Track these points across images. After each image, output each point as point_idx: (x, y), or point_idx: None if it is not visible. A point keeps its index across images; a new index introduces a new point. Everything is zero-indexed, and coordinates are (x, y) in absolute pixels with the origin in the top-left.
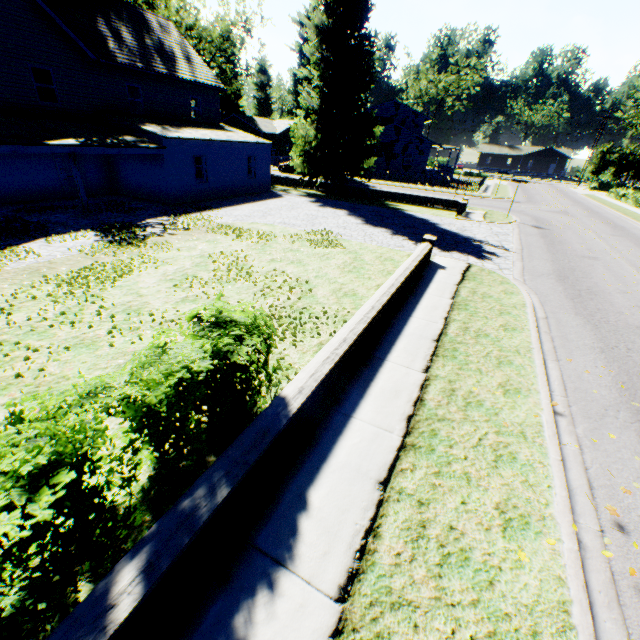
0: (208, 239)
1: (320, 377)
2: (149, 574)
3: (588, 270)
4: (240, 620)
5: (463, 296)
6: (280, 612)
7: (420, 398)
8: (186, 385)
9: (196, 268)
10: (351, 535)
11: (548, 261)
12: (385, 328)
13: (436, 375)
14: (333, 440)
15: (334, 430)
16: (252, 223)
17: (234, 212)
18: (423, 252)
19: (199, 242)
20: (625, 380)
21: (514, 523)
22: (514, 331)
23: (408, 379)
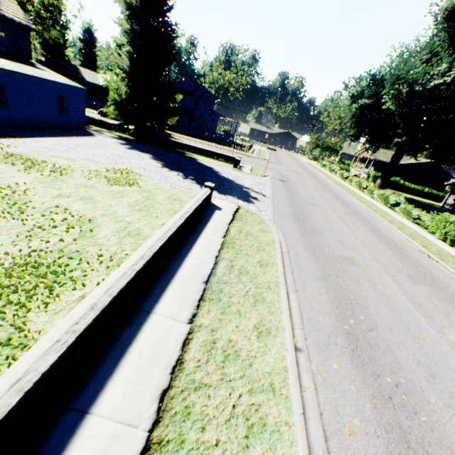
0: None
1: (31, 381)
2: None
3: (311, 213)
4: None
5: (232, 234)
6: None
7: (180, 360)
8: None
9: None
10: None
11: (289, 205)
12: (160, 272)
13: (201, 324)
14: None
15: (54, 448)
16: (51, 156)
17: (35, 143)
18: (203, 196)
19: None
20: (338, 304)
21: None
22: (267, 266)
23: (172, 335)
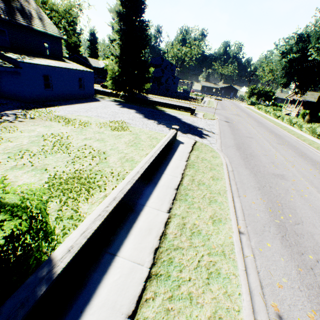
0: (45, 125)
1: (90, 233)
2: None
3: (249, 144)
4: None
5: (192, 159)
6: None
7: (164, 233)
8: None
9: (30, 144)
10: None
11: (232, 139)
12: (147, 182)
13: (175, 214)
14: (99, 280)
15: (101, 270)
16: (78, 115)
17: (68, 108)
18: (172, 135)
19: (38, 126)
20: (271, 206)
21: None
22: (217, 180)
23: (158, 218)
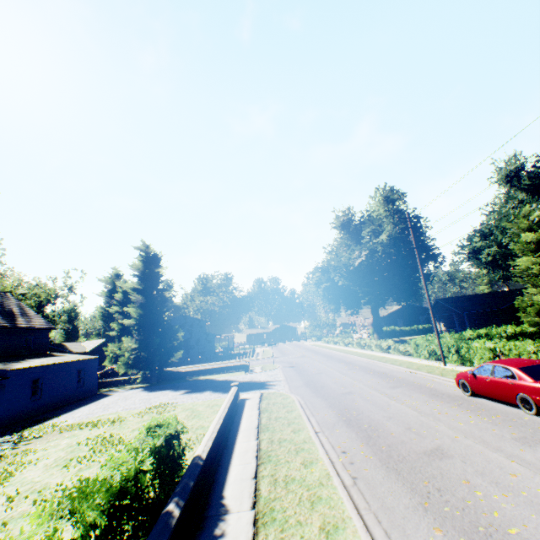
0: (67, 435)
1: (209, 445)
2: (180, 504)
3: (319, 378)
4: (216, 532)
5: (264, 406)
6: (231, 522)
7: (259, 448)
8: (166, 439)
9: (73, 452)
10: (249, 494)
11: (300, 380)
12: (229, 432)
13: (263, 438)
14: (225, 476)
15: (224, 473)
16: (99, 416)
17: (75, 414)
18: (234, 391)
19: (60, 439)
20: (340, 412)
21: (308, 464)
22: (292, 411)
23: (250, 444)
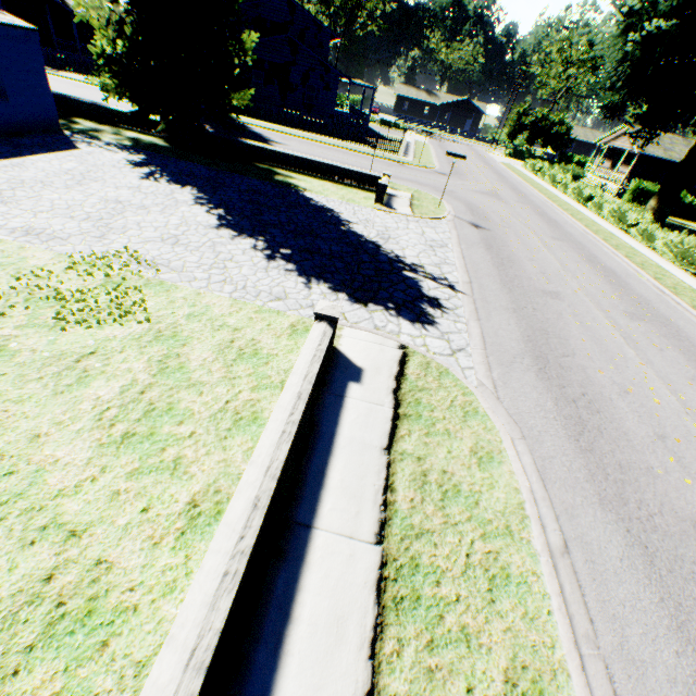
0: None
1: None
2: None
3: (562, 330)
4: None
5: (404, 511)
6: None
7: None
8: None
9: None
10: None
11: (510, 312)
12: None
13: None
14: None
15: None
16: None
17: None
18: (313, 371)
19: None
20: None
21: None
22: None
23: None
